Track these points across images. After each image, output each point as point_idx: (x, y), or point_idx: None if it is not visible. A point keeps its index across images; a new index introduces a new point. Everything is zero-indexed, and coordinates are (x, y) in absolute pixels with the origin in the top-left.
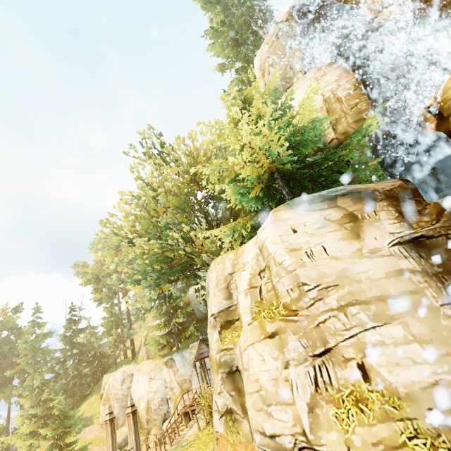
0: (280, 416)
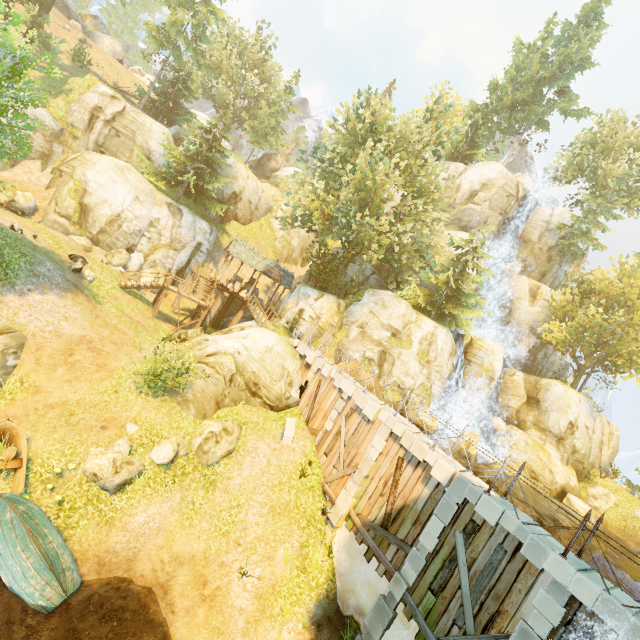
0: (410, 380)
